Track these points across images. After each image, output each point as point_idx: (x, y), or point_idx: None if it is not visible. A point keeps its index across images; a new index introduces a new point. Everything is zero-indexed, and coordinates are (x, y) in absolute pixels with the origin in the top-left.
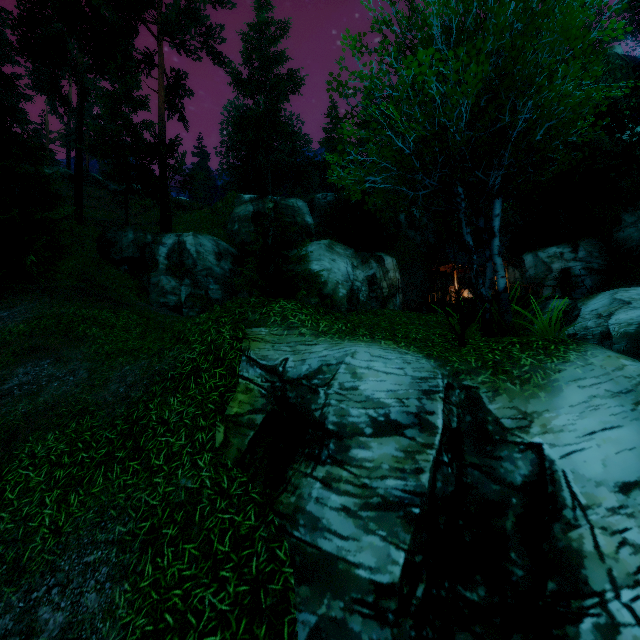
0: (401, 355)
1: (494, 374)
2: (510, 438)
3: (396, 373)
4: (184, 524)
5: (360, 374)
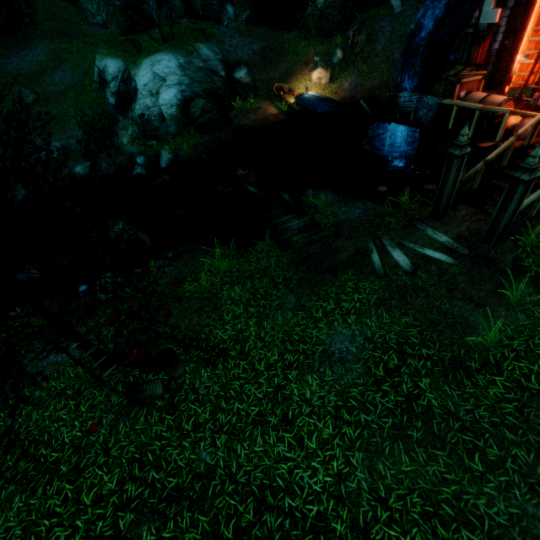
0: (117, 62)
1: (133, 64)
2: (133, 79)
3: (115, 67)
4: (94, 103)
5: (109, 68)
